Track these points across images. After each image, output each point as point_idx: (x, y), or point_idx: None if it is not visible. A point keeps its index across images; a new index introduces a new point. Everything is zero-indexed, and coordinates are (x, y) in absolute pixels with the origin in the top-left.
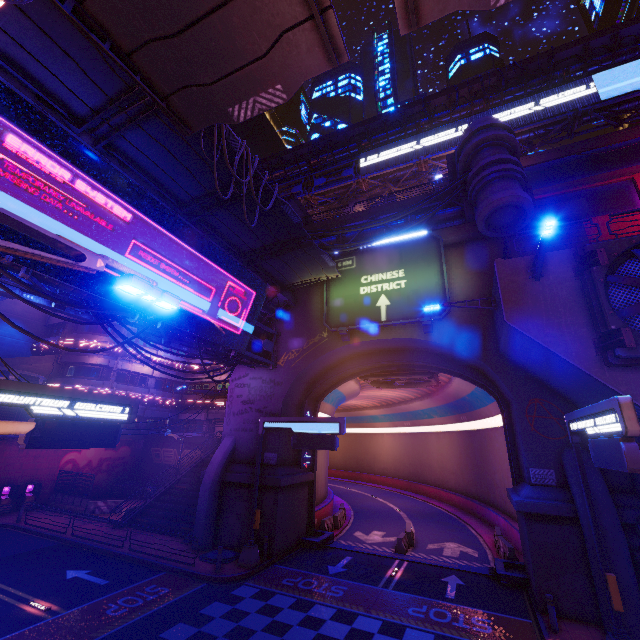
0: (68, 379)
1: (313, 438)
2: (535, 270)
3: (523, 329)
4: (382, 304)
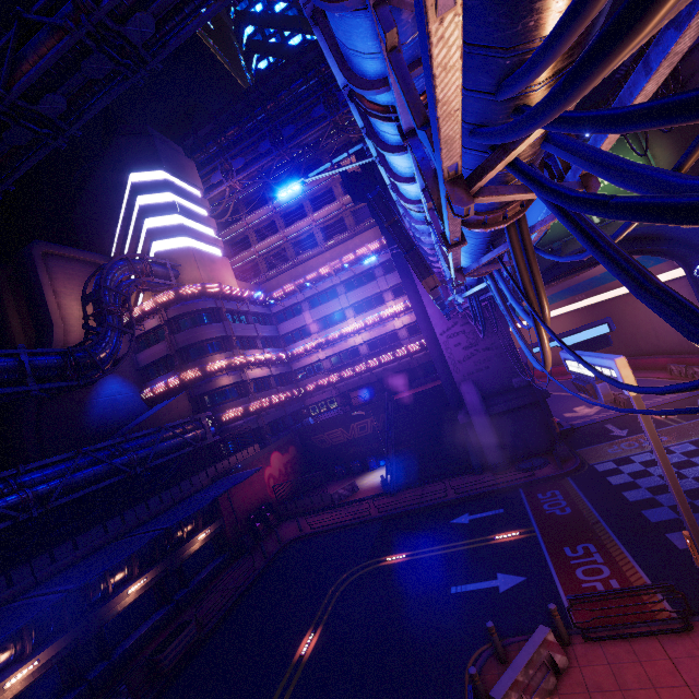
0: (217, 408)
1: (585, 345)
2: None
3: None
4: None
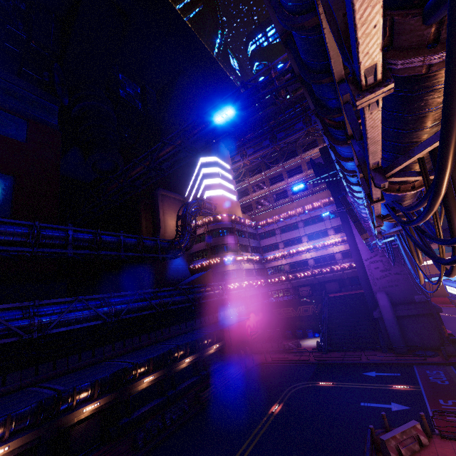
0: (225, 281)
1: None
2: None
3: None
4: None
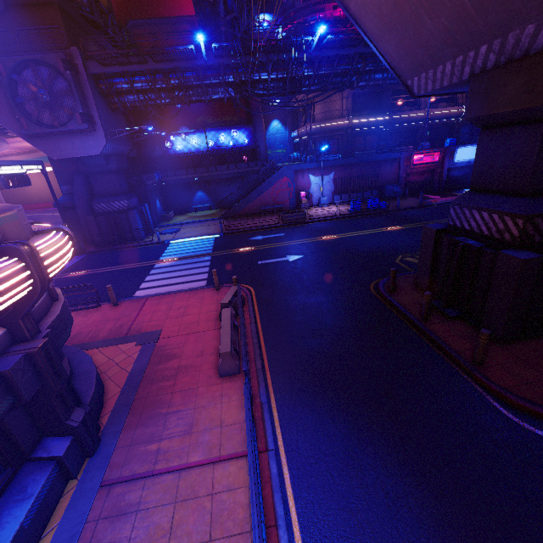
0: None
1: None
2: None
3: None
4: None
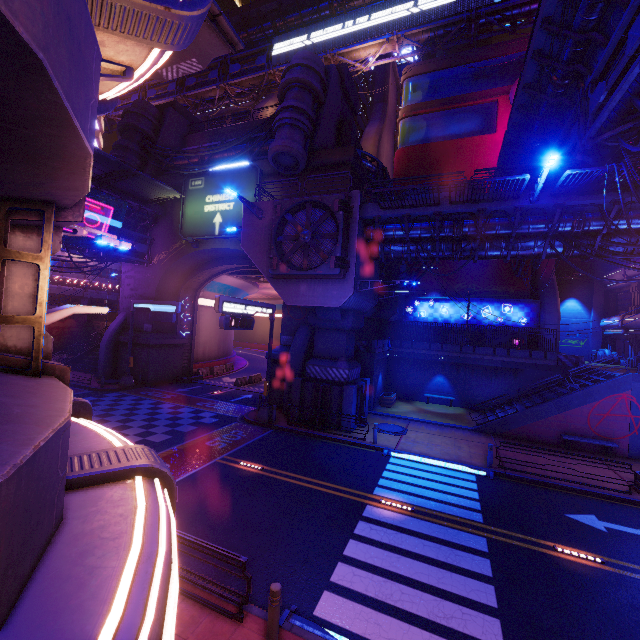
0: None
1: (161, 315)
2: (260, 213)
3: (248, 252)
4: (217, 221)
